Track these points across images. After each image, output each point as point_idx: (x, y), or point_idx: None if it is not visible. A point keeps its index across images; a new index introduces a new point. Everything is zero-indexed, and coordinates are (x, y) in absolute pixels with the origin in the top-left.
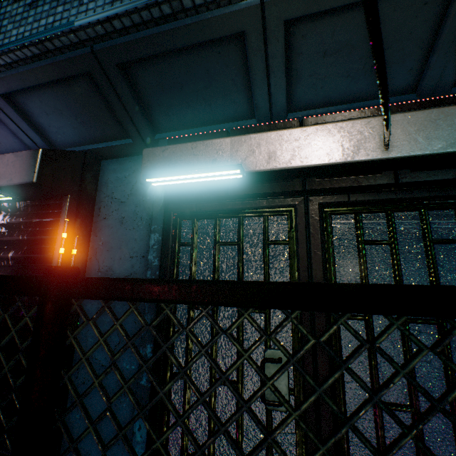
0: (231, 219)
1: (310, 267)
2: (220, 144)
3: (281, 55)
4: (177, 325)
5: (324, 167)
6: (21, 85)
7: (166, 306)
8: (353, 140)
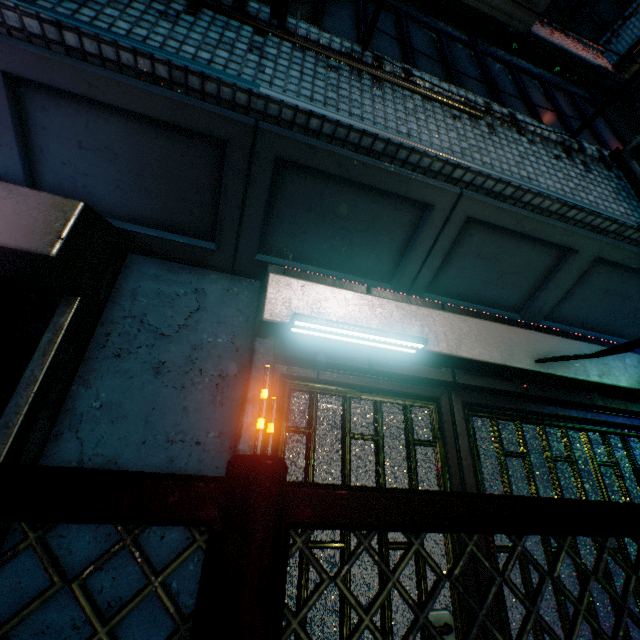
0: (356, 400)
1: (463, 480)
2: (380, 304)
3: (451, 240)
4: (489, 570)
5: (485, 364)
6: (77, 87)
7: (467, 539)
8: (507, 344)
